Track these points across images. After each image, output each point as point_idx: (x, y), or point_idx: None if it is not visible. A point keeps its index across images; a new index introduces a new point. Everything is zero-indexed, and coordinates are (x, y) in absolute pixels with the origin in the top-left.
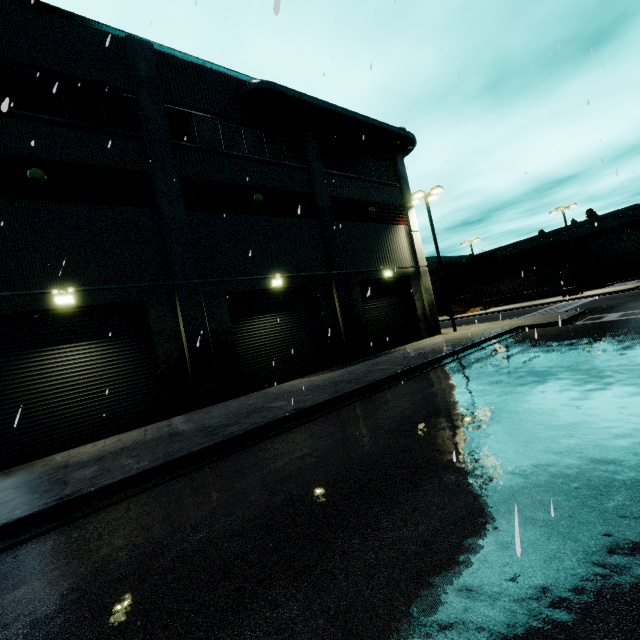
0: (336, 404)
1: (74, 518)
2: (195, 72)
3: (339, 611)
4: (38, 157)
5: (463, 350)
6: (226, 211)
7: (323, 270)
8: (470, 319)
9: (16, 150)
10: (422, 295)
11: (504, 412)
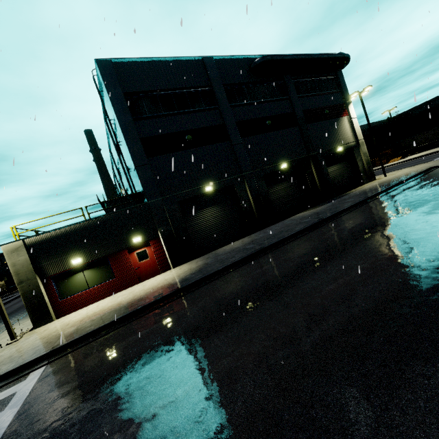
0: (337, 216)
1: (270, 251)
2: (230, 63)
3: (384, 240)
4: (187, 130)
5: (395, 185)
6: (256, 134)
7: (304, 154)
8: (393, 167)
9: (180, 129)
10: (361, 158)
11: (424, 204)
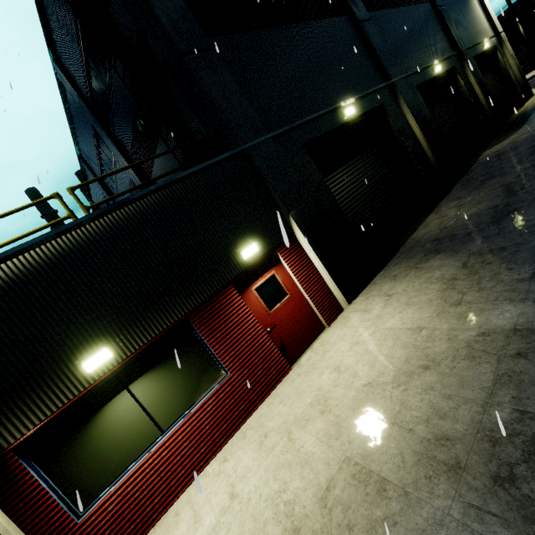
0: None
1: None
2: None
3: None
4: None
5: None
6: (381, 8)
7: (452, 52)
8: None
9: None
10: (508, 62)
11: None
